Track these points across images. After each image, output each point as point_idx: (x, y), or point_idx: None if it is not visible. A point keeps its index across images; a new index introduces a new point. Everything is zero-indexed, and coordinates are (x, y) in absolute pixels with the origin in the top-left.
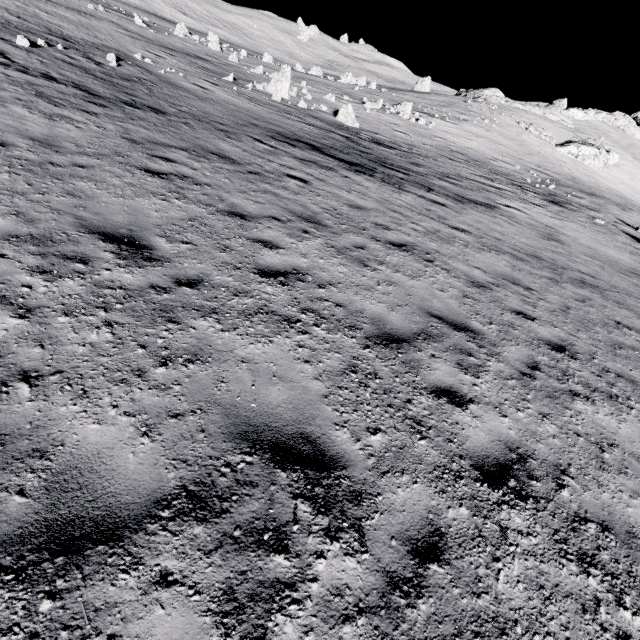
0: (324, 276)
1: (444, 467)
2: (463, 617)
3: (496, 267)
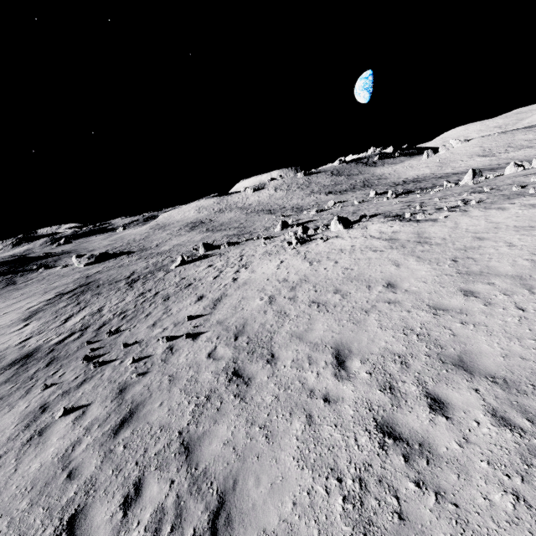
0: None
1: None
2: None
3: None
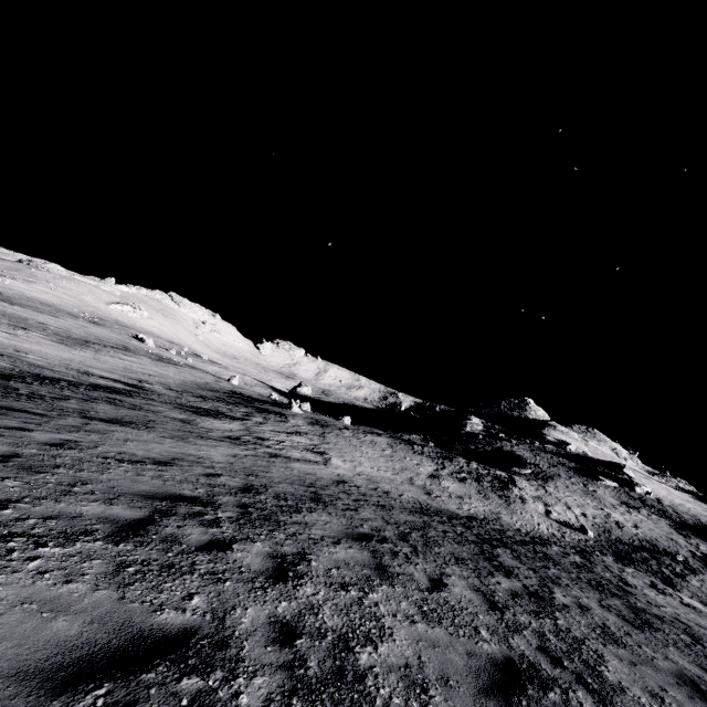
0: (11, 311)
1: (44, 324)
2: (47, 326)
3: (55, 322)
